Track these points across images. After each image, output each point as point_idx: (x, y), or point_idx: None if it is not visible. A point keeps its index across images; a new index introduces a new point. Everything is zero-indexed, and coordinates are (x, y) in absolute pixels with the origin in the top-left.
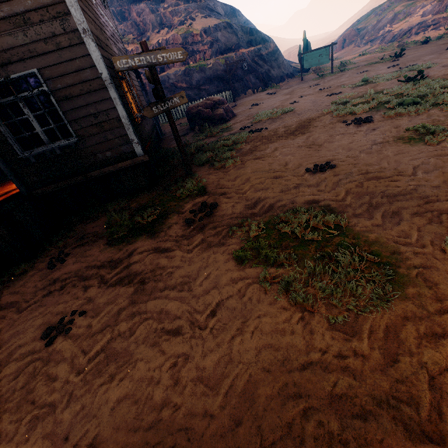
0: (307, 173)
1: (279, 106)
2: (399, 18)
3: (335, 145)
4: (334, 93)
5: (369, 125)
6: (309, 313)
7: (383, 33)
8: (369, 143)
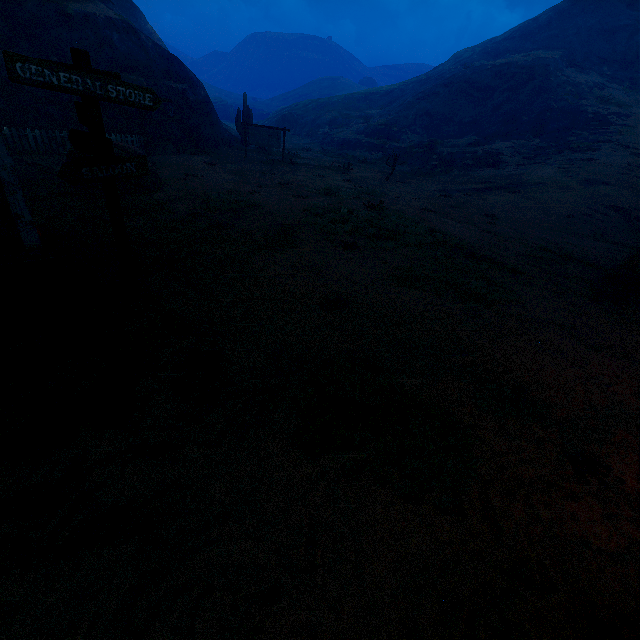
0: (323, 309)
1: (234, 190)
2: (336, 124)
3: (336, 273)
4: (301, 195)
5: (359, 253)
6: (415, 501)
7: (323, 133)
8: (368, 277)
